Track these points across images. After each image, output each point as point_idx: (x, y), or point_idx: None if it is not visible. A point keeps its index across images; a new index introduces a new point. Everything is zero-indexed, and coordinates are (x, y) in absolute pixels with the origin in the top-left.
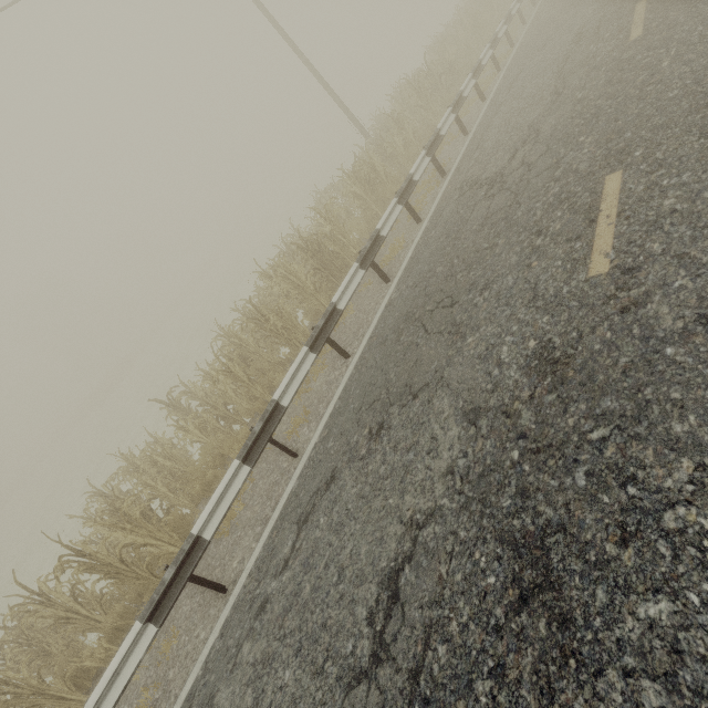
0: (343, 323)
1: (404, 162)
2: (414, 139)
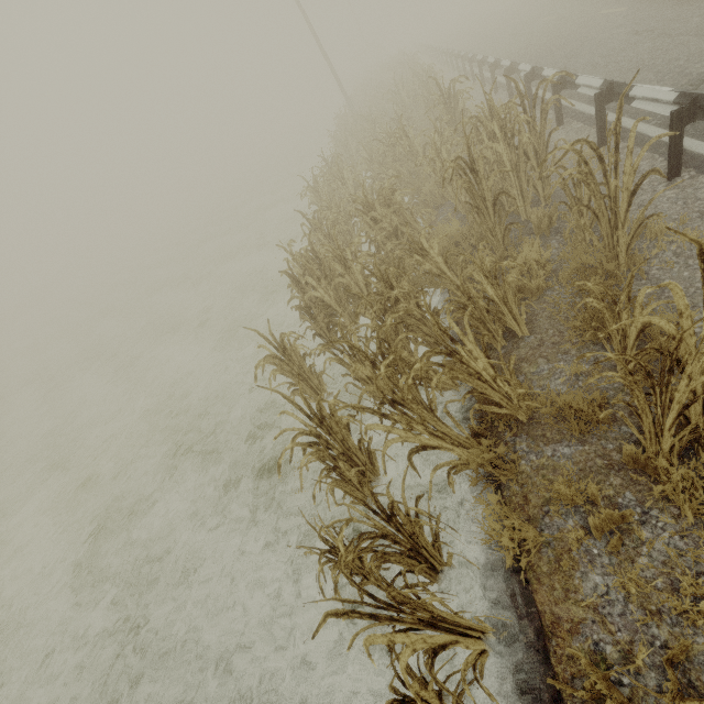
0: (467, 102)
1: None
2: None
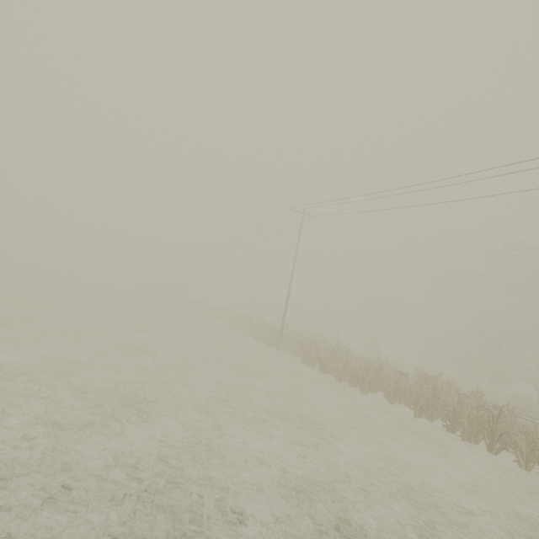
0: None
1: None
2: None
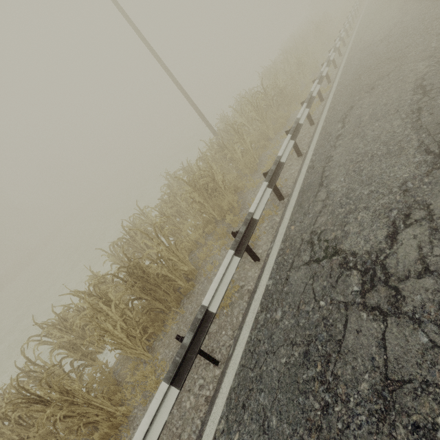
0: None
1: (241, 167)
2: (250, 148)
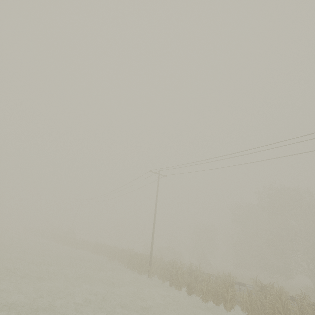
0: None
1: None
2: None
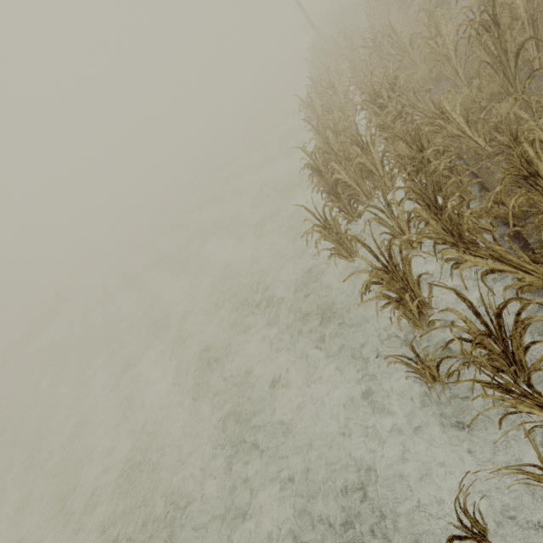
0: None
1: None
2: None
